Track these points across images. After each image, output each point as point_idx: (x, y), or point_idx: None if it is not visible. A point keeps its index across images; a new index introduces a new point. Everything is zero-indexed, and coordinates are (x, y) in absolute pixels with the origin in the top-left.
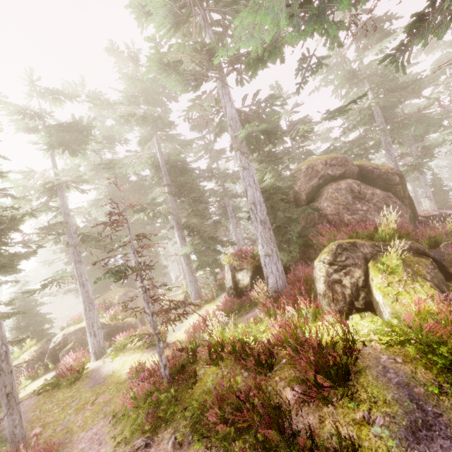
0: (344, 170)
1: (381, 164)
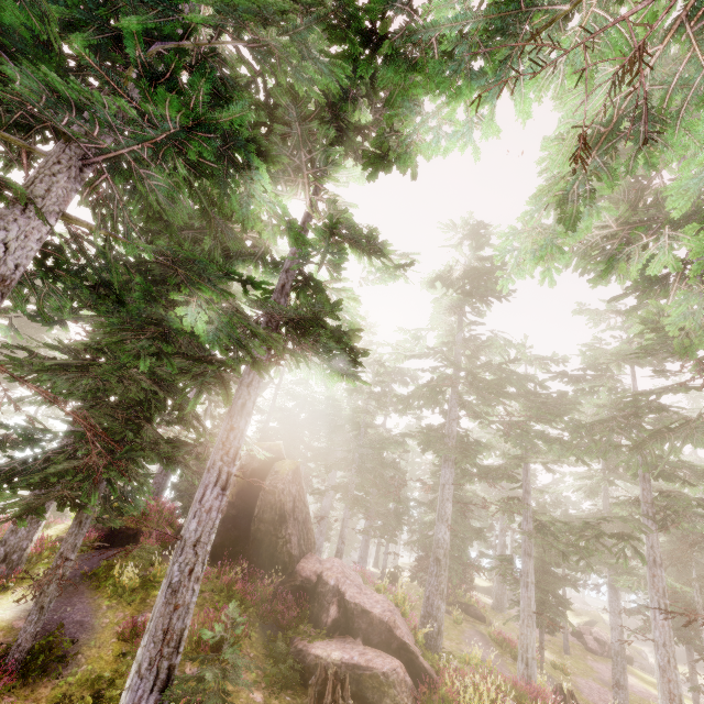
0: (248, 462)
1: (284, 472)
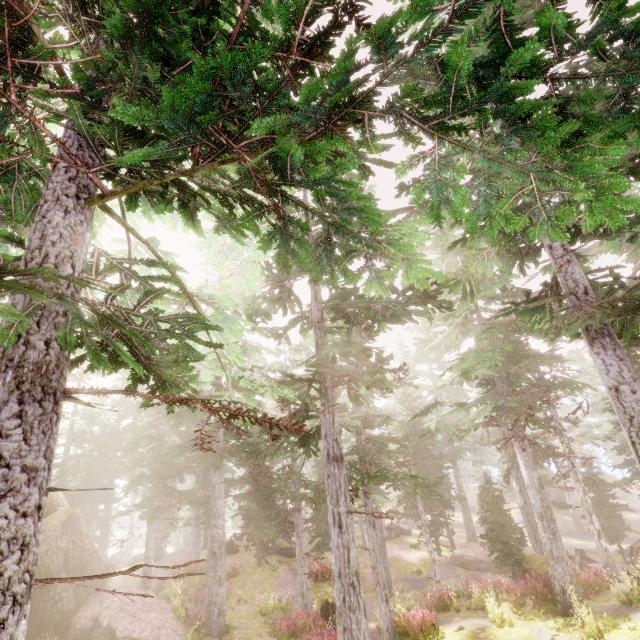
0: None
1: (50, 529)
